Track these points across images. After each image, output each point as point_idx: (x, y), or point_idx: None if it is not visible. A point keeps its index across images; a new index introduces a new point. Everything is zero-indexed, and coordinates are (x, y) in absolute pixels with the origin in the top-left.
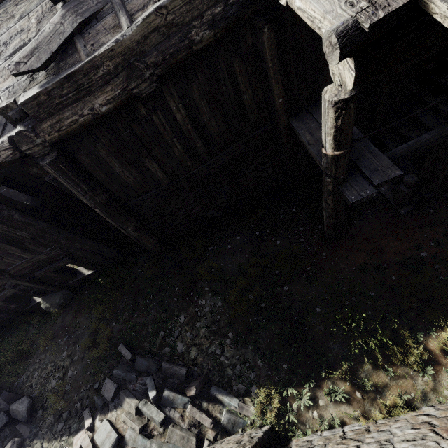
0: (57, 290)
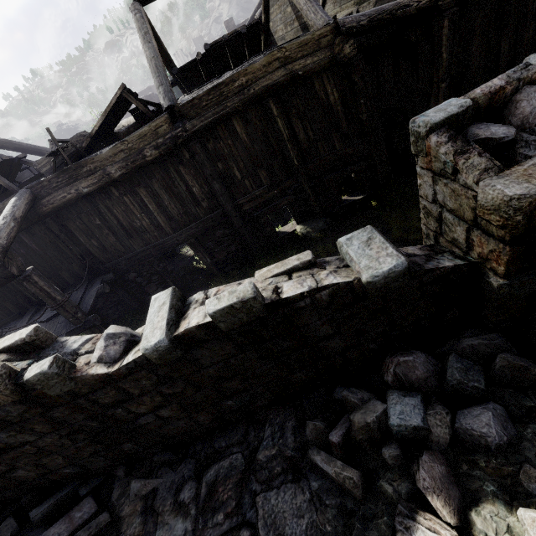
0: (320, 215)
